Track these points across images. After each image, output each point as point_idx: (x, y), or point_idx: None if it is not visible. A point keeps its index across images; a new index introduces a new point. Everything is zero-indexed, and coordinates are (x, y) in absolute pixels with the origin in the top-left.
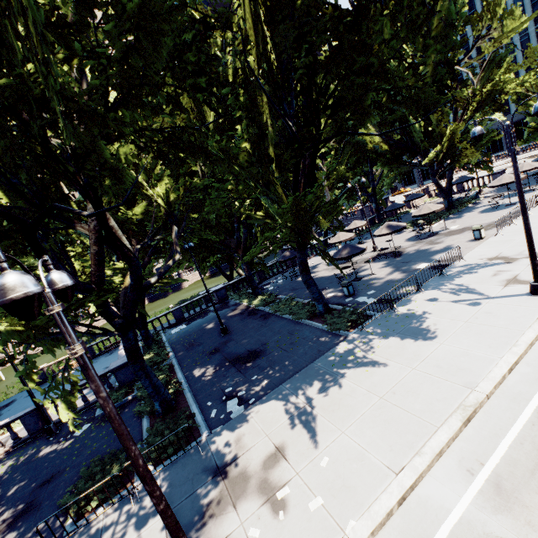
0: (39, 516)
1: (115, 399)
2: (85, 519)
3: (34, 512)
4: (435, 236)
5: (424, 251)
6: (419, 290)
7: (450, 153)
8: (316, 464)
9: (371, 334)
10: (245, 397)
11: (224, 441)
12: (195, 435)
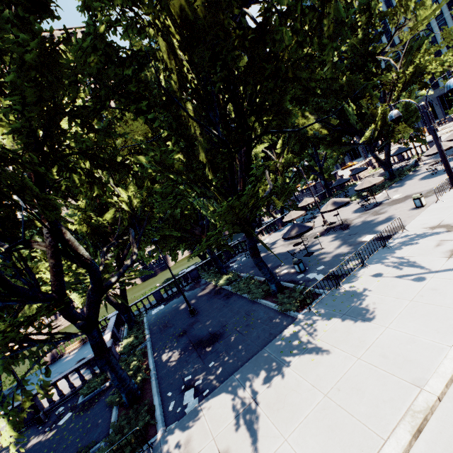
0: None
1: (95, 386)
2: None
3: None
4: (379, 206)
5: (369, 222)
6: (364, 265)
7: (383, 130)
8: None
9: (319, 315)
10: (200, 387)
11: (175, 443)
12: (152, 433)
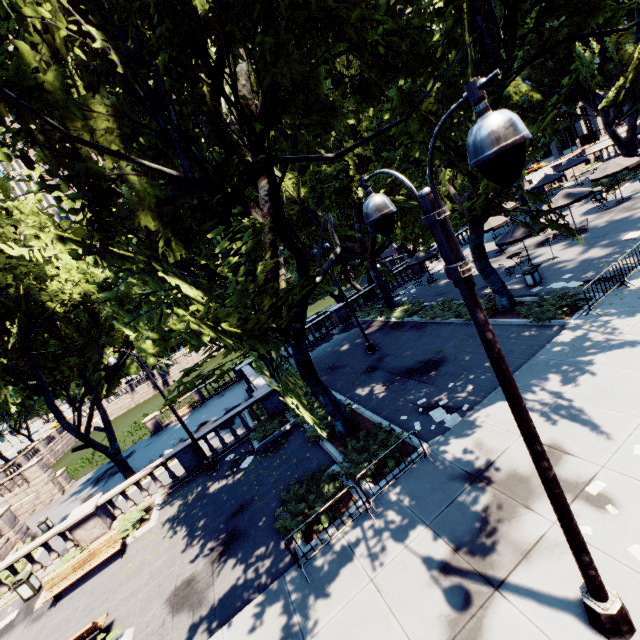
0: (252, 542)
1: (272, 429)
2: (318, 539)
3: (244, 539)
4: (628, 202)
5: (622, 220)
6: None
7: (637, 86)
8: (626, 454)
9: (607, 315)
10: (451, 405)
11: (459, 449)
12: (408, 449)
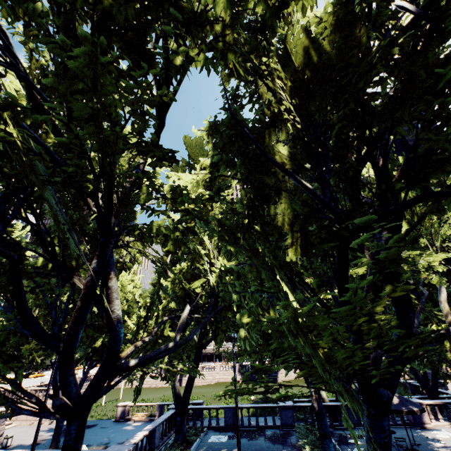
0: None
1: None
2: None
3: None
4: None
5: None
6: None
7: None
8: None
9: None
10: None
11: None
12: None
